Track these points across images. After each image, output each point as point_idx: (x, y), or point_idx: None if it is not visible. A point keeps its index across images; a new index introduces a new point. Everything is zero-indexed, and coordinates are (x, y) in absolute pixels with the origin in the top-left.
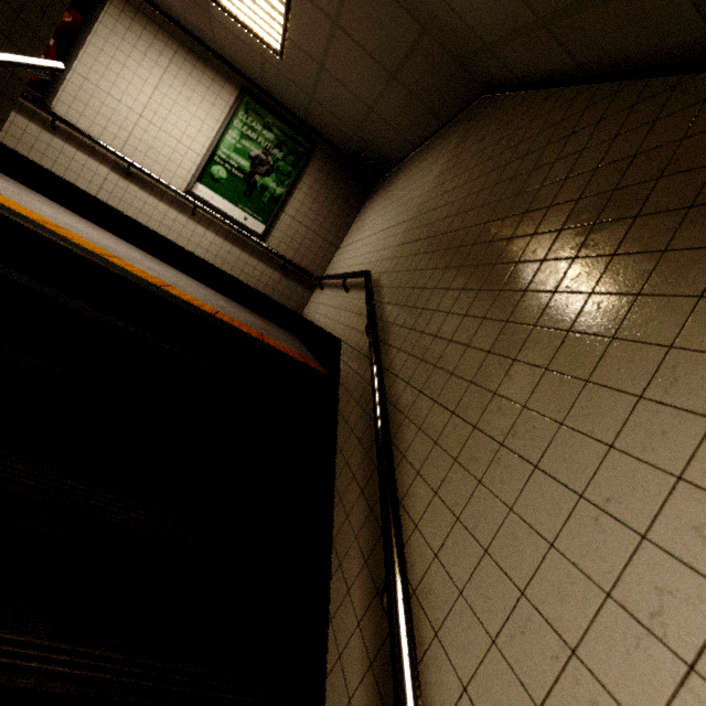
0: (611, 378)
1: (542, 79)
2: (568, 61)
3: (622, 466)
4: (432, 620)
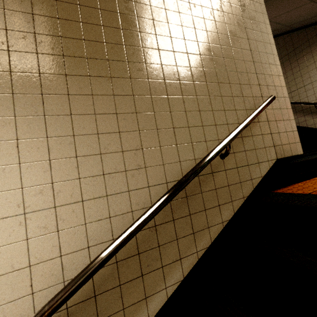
0: None
1: None
2: None
3: None
4: None
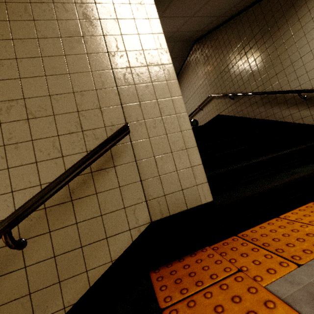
0: (298, 38)
1: (217, 26)
2: (227, 18)
3: (311, 42)
4: (310, 88)
